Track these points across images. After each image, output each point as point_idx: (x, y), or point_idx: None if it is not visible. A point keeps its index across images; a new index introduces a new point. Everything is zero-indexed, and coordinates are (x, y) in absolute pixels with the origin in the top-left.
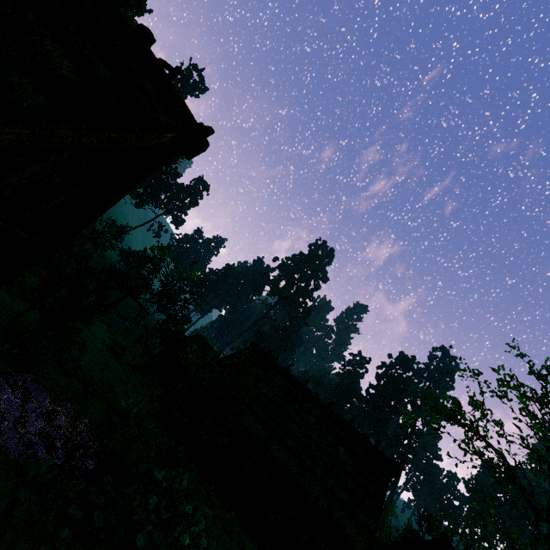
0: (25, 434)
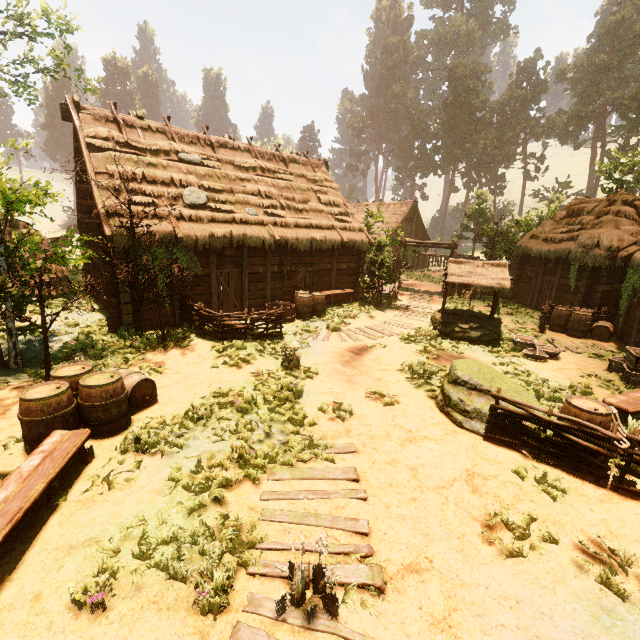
0: None
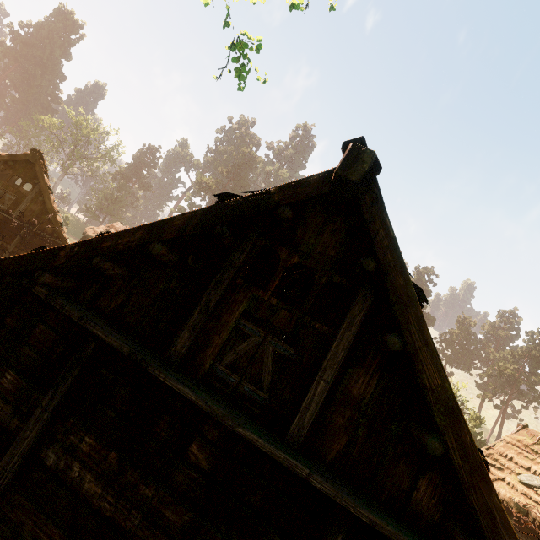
0: None
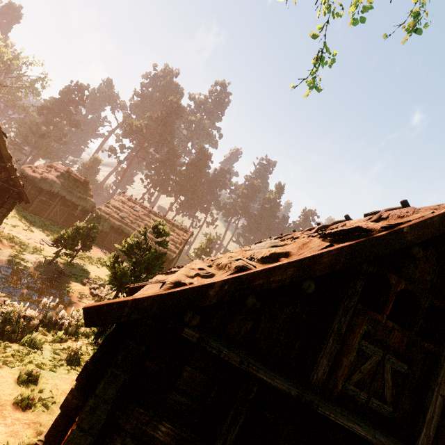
0: (2, 278)
